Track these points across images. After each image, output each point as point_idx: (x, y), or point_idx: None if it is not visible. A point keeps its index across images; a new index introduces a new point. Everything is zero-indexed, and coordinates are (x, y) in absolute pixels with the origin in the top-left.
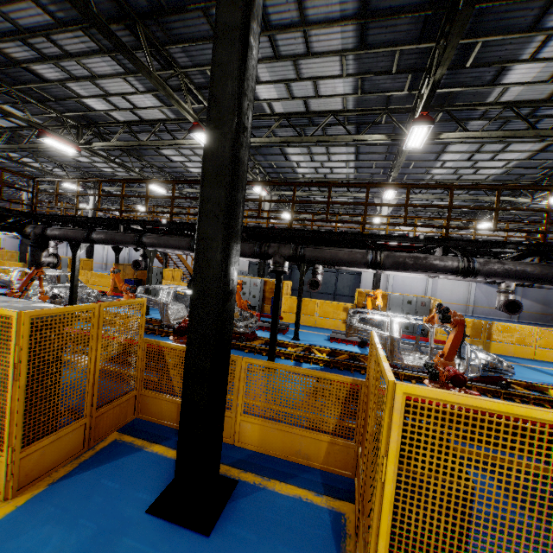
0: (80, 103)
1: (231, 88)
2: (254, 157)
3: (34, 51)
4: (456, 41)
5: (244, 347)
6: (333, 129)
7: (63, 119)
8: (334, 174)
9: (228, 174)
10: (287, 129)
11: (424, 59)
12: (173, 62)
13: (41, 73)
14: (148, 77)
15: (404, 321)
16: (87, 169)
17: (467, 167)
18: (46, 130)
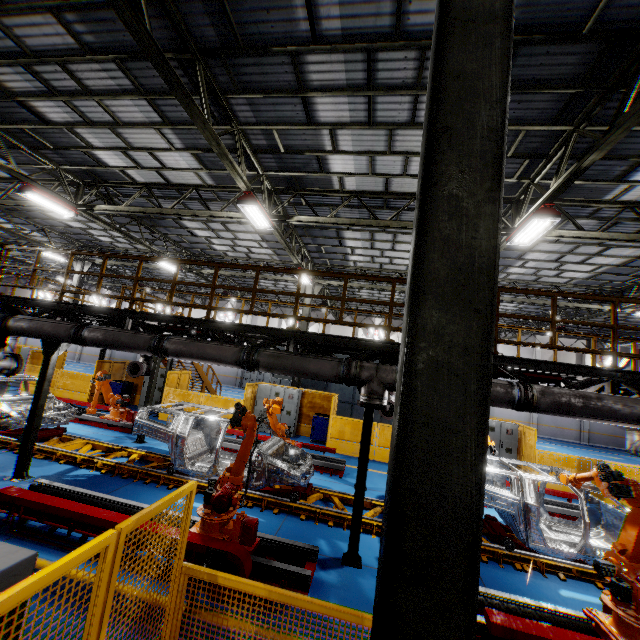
0: (89, 155)
1: (486, 118)
2: (301, 239)
3: (39, 82)
4: (633, 122)
5: (299, 510)
6: (410, 214)
7: (60, 173)
8: (393, 264)
9: (487, 284)
10: (353, 209)
11: (550, 144)
12: (231, 116)
13: (43, 112)
14: (201, 127)
15: (541, 480)
16: (78, 236)
17: (551, 268)
18: (34, 183)
